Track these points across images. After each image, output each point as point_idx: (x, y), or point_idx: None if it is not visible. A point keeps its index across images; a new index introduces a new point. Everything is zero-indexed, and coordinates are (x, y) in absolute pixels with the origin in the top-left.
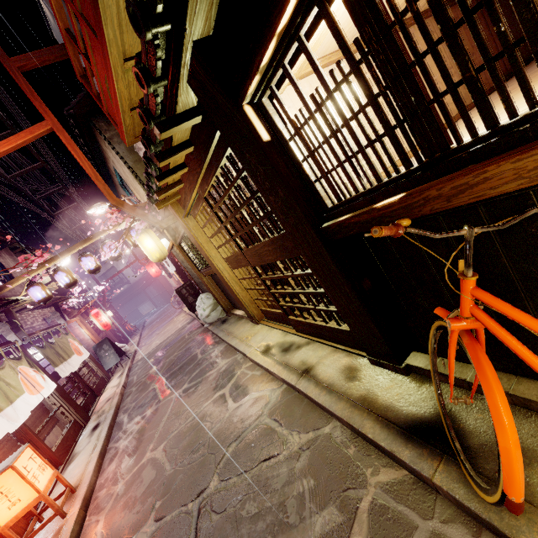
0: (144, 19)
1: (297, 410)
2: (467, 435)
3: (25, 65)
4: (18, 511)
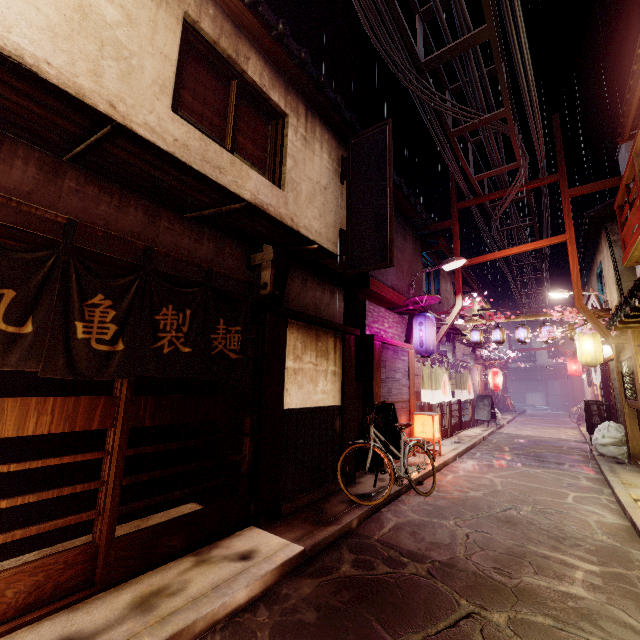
0: None
1: (621, 534)
2: None
3: (577, 193)
4: (422, 436)
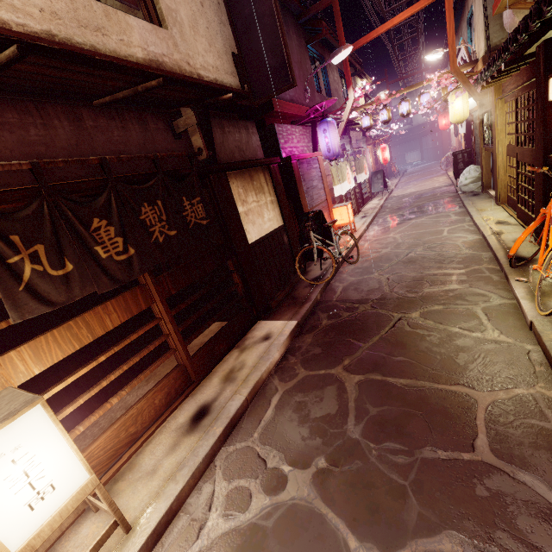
0: (522, 33)
1: (477, 245)
2: (531, 263)
3: None
4: (341, 223)
